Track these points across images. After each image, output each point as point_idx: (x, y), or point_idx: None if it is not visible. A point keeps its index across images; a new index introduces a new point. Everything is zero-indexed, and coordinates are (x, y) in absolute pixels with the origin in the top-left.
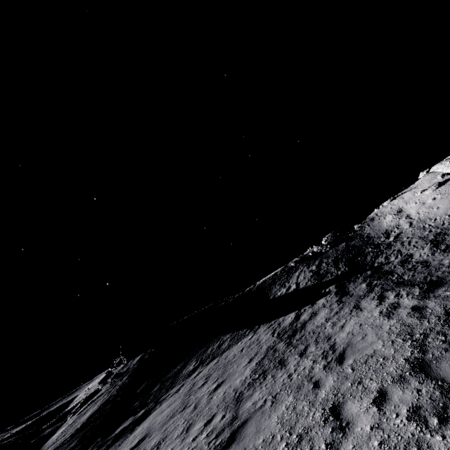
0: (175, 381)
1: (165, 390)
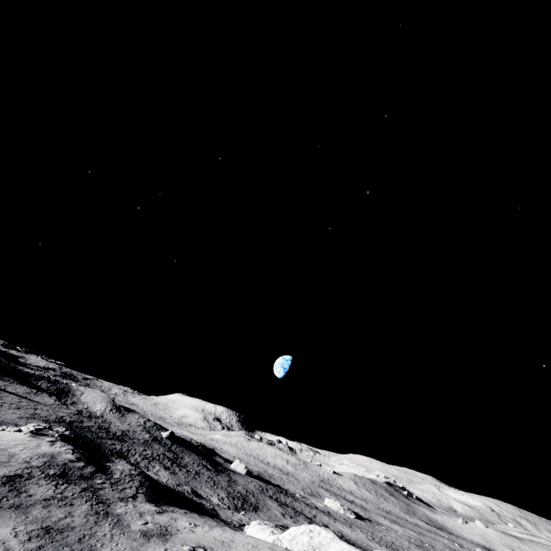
0: None
1: None
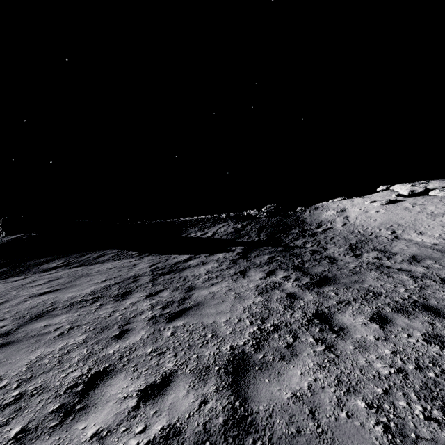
0: (26, 271)
1: (7, 276)
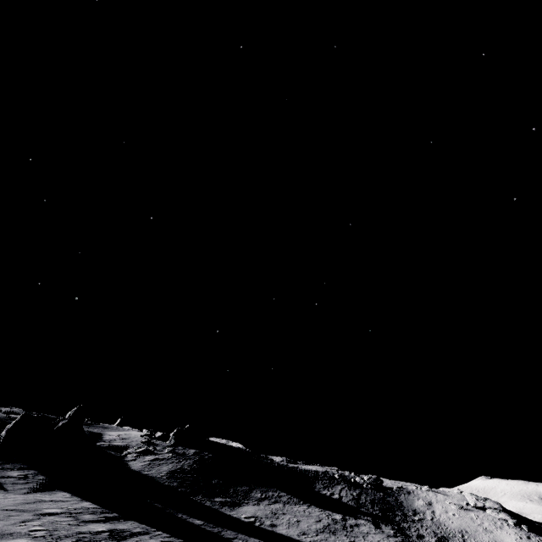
0: (248, 496)
1: (242, 497)
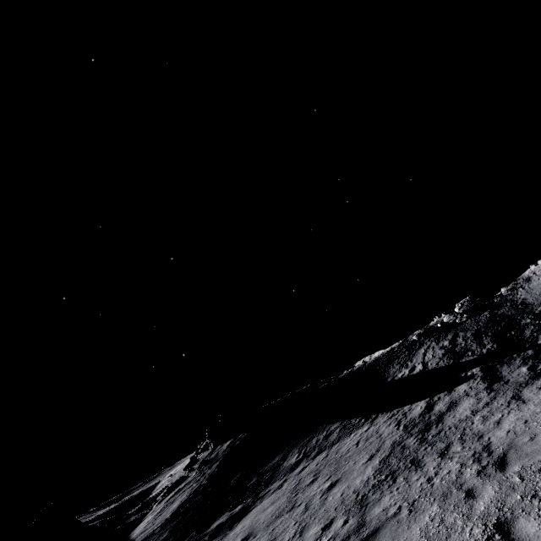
0: (275, 475)
1: (264, 485)
